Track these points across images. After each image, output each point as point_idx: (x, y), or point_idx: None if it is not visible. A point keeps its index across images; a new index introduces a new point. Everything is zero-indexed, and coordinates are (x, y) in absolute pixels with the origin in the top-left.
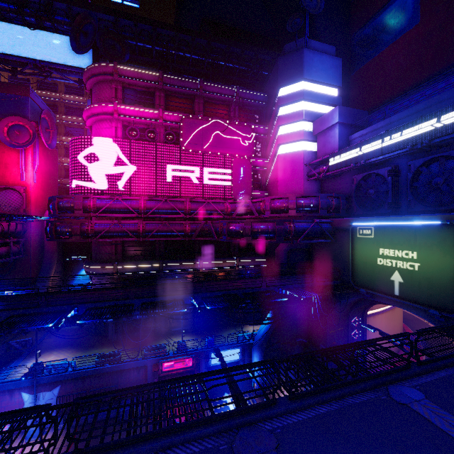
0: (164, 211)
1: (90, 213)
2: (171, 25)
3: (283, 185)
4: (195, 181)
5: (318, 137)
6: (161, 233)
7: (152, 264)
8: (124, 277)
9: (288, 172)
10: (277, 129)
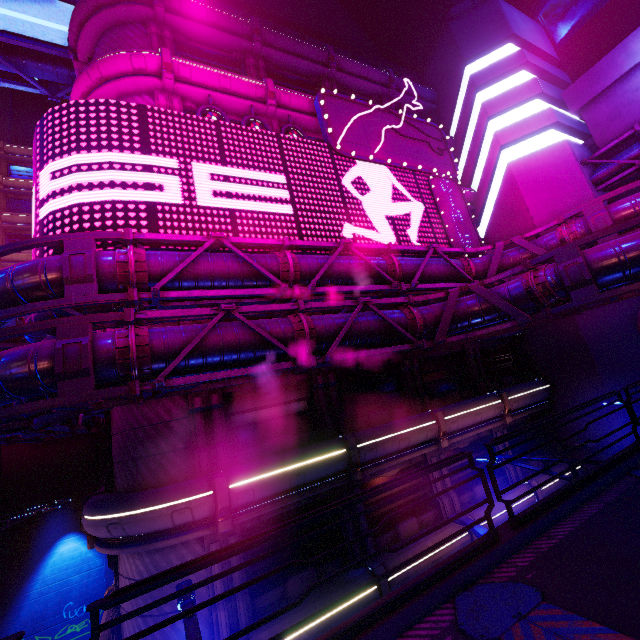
0: (343, 278)
1: (128, 290)
2: (237, 1)
3: (544, 213)
4: (377, 218)
5: (585, 112)
6: (356, 336)
7: (327, 453)
8: (245, 523)
9: (546, 186)
10: (485, 126)
